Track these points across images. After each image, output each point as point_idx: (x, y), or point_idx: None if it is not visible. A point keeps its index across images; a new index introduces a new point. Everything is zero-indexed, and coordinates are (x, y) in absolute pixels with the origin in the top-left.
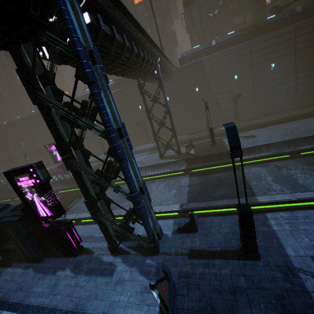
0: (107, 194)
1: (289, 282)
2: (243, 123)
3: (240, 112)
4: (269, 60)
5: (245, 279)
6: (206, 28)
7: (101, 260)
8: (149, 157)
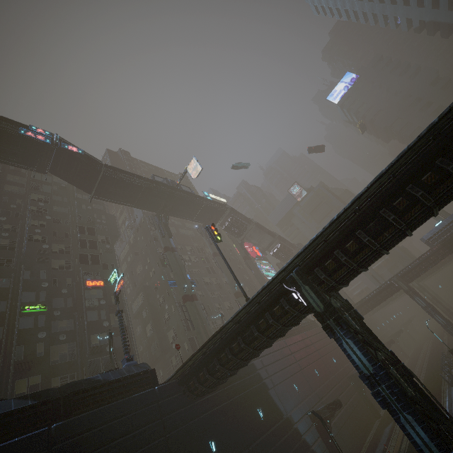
0: None
1: None
2: None
3: None
4: (310, 365)
5: None
6: (194, 337)
7: None
8: None
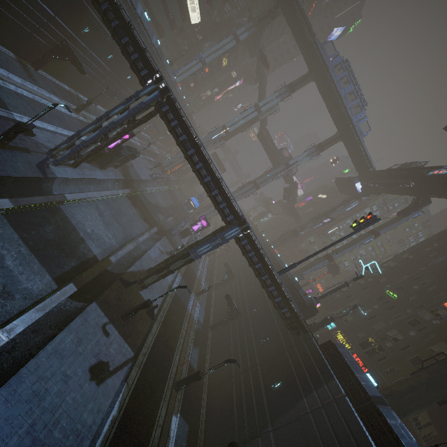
0: (132, 224)
1: None
2: None
3: None
4: None
5: None
6: None
7: None
8: None
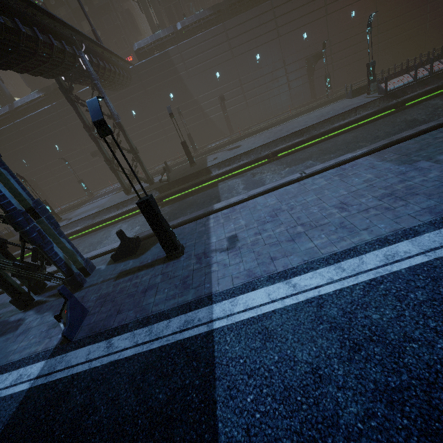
0: None
1: (199, 263)
2: (235, 136)
3: (233, 122)
4: (252, 50)
5: (162, 276)
6: (171, 6)
7: (7, 322)
8: (114, 197)
